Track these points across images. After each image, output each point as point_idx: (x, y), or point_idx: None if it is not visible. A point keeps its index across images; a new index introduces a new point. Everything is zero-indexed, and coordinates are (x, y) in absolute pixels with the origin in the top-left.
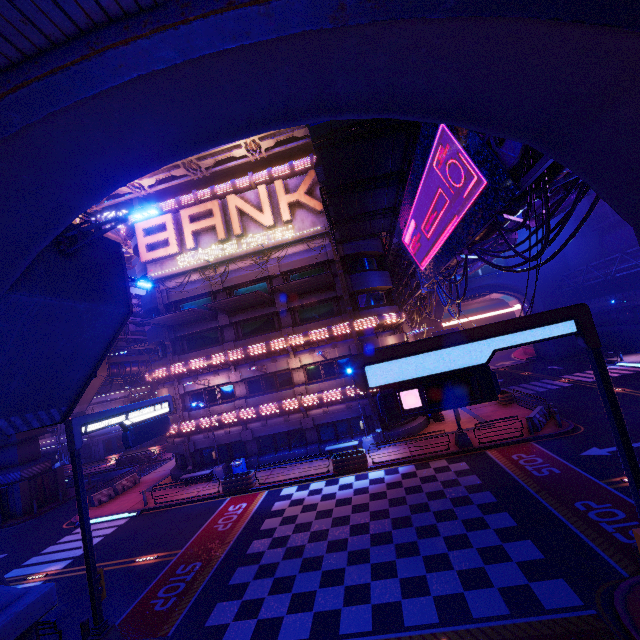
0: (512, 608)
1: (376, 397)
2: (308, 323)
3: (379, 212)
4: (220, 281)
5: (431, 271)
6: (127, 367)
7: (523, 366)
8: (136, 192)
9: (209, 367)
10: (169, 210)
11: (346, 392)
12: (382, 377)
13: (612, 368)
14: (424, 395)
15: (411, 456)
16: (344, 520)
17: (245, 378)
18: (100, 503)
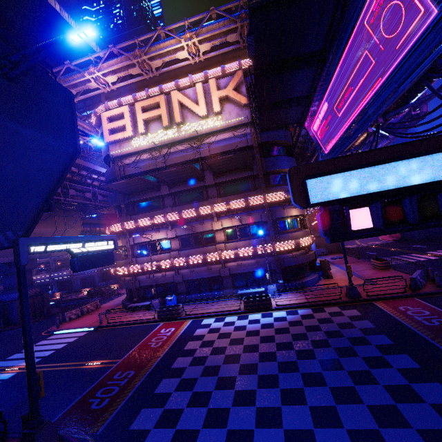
0: None
1: (280, 255)
2: (229, 195)
3: (295, 101)
4: (163, 160)
5: (336, 151)
6: (97, 227)
7: (391, 245)
8: (102, 88)
9: (152, 225)
10: (127, 104)
11: (256, 250)
12: (326, 192)
13: None
14: (379, 213)
15: (308, 302)
16: (254, 348)
17: (179, 235)
18: (70, 319)
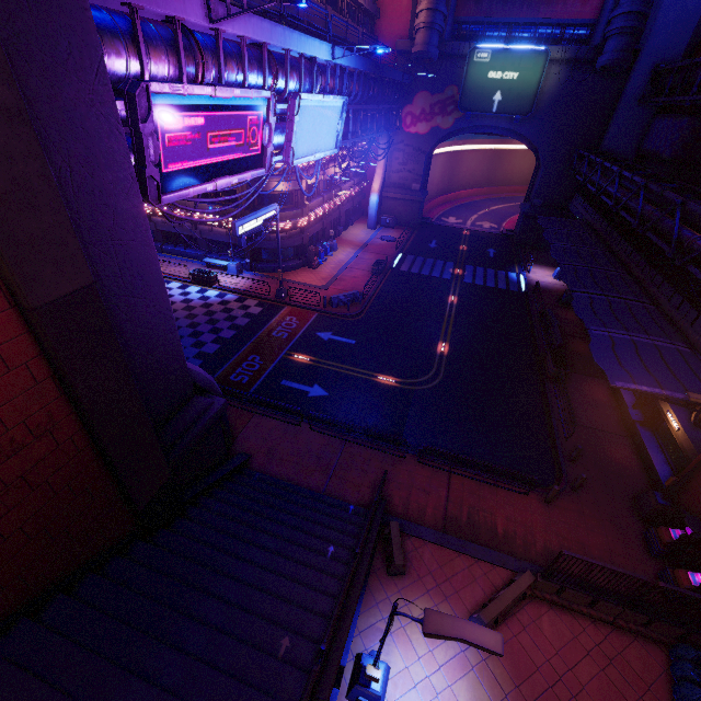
0: None
1: None
2: None
3: None
4: None
5: None
6: None
7: (483, 237)
8: None
9: None
10: None
11: (221, 222)
12: None
13: (508, 276)
14: None
15: (244, 290)
16: None
17: None
18: None
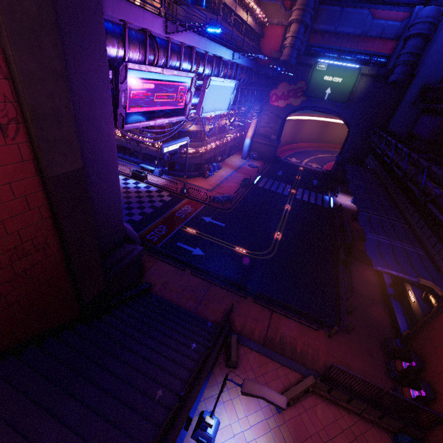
0: None
1: None
2: None
3: None
4: None
5: None
6: None
7: (311, 172)
8: None
9: None
10: None
11: (154, 144)
12: None
13: (323, 198)
14: None
15: (161, 186)
16: None
17: None
18: None
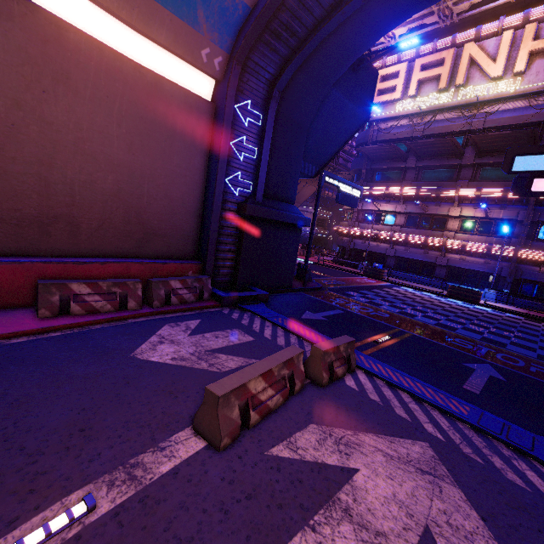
0: (540, 358)
1: (520, 265)
2: (486, 181)
3: None
4: (422, 129)
5: None
6: (326, 190)
7: None
8: (387, 42)
9: (384, 196)
10: (406, 60)
11: (491, 248)
12: (526, 166)
13: None
14: None
15: (526, 313)
16: (440, 306)
17: (407, 212)
18: None
